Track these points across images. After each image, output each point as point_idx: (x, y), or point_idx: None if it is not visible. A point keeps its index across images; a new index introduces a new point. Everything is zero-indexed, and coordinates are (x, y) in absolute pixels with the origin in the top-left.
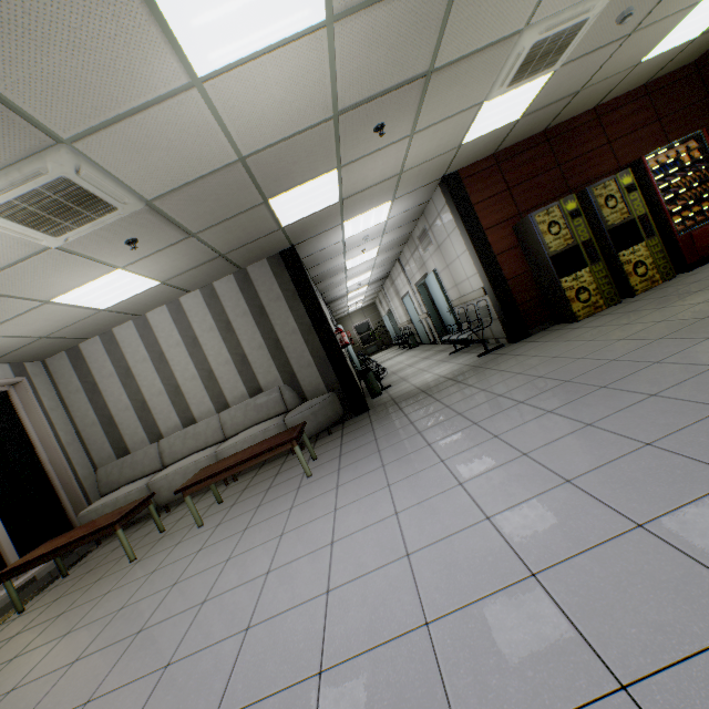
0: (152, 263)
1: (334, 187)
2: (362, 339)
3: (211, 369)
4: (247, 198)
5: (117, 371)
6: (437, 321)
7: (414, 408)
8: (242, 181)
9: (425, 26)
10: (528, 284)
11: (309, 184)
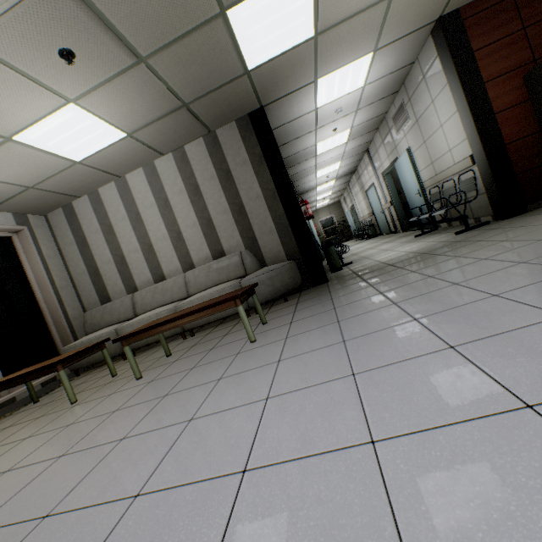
0: (107, 100)
1: (307, 4)
2: (326, 232)
3: (179, 231)
4: None
5: (102, 228)
6: (400, 210)
7: (382, 279)
8: None
9: None
10: (534, 149)
11: None
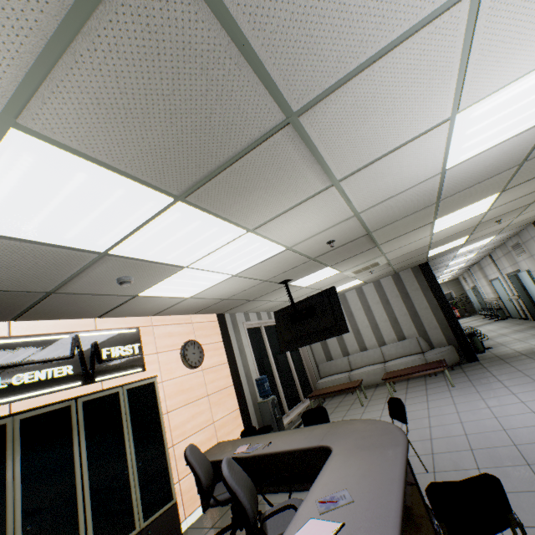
0: (368, 276)
1: (462, 240)
2: None
3: (376, 323)
4: (421, 252)
5: None
6: (528, 303)
7: (518, 363)
8: (424, 248)
9: (531, 197)
10: None
11: (451, 242)
